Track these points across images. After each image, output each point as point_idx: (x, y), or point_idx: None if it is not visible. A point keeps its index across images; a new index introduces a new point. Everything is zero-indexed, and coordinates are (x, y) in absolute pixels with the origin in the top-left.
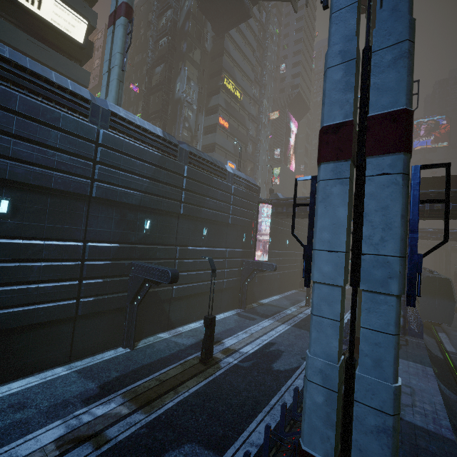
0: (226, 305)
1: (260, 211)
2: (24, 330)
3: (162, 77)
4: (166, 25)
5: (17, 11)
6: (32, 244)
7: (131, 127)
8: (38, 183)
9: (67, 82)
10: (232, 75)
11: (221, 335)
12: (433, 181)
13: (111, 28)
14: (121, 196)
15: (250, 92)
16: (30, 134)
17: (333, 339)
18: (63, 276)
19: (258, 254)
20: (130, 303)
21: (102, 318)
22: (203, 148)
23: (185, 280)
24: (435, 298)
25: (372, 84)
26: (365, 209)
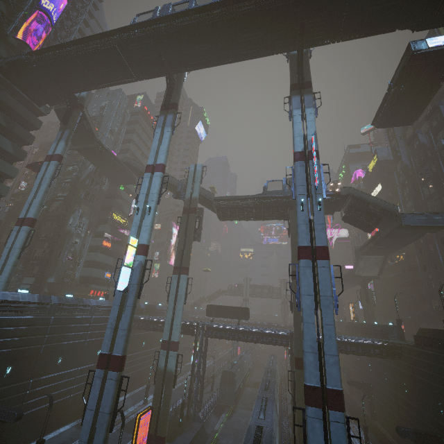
0: (69, 418)
1: None
2: None
3: (59, 208)
4: (72, 172)
5: None
6: None
7: (14, 305)
8: None
9: None
10: (120, 209)
11: None
12: (225, 308)
13: (17, 227)
14: None
15: None
16: None
17: None
18: None
19: None
20: None
21: None
22: (86, 261)
23: (32, 406)
24: (227, 386)
25: (116, 341)
26: (104, 392)
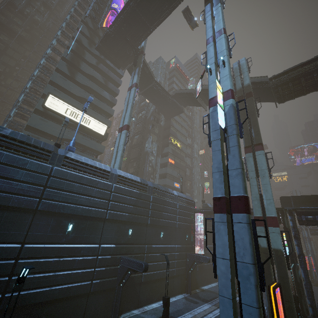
0: (176, 290)
1: (196, 217)
2: (64, 300)
3: (138, 140)
4: (141, 117)
5: (79, 127)
6: (78, 247)
7: (126, 180)
8: (85, 214)
9: (102, 165)
10: (175, 136)
11: (174, 314)
12: (306, 198)
13: (119, 134)
14: (119, 216)
15: (186, 143)
16: (86, 192)
17: (230, 310)
18: (87, 265)
19: (197, 248)
20: (118, 285)
21: (102, 295)
22: (159, 175)
23: (149, 269)
24: None
25: (230, 183)
26: (235, 238)
